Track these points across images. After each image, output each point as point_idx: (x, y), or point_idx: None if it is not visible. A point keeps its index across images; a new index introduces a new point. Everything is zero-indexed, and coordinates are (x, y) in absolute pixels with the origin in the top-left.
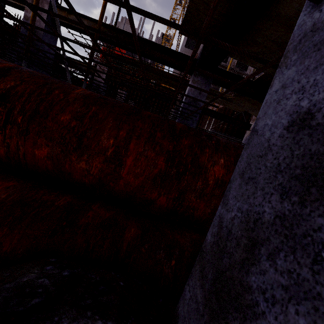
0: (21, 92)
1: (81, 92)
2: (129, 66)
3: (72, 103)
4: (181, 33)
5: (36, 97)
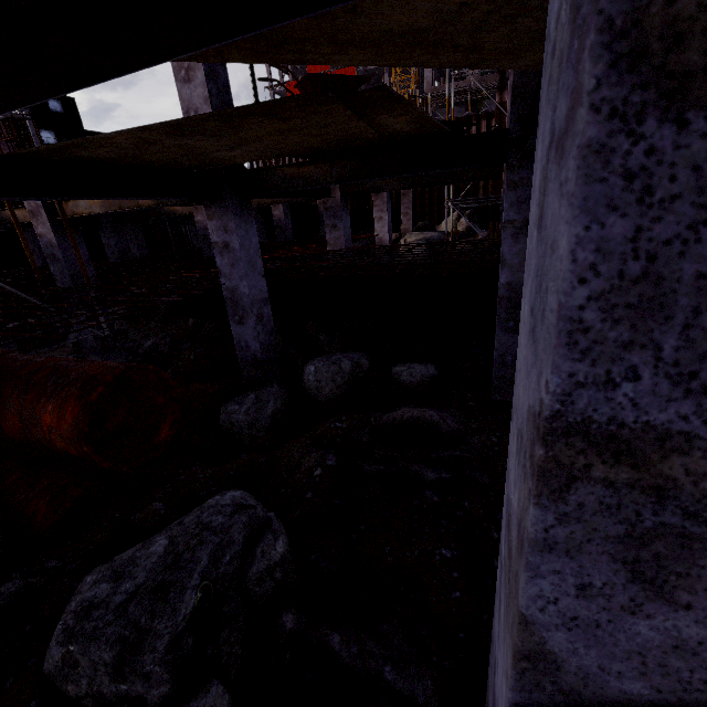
0: None
1: None
2: None
3: None
4: None
5: None
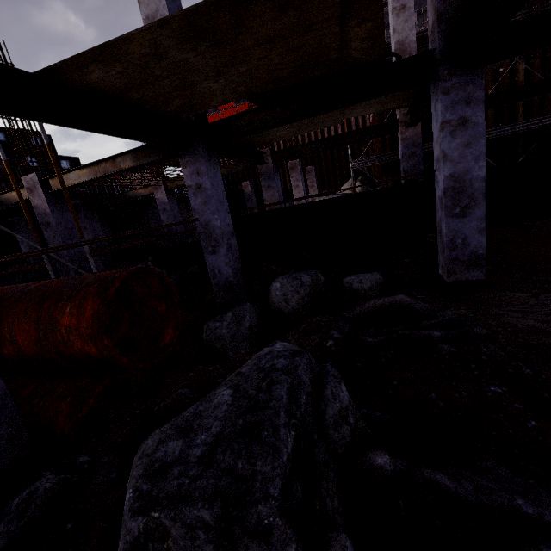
0: None
1: None
2: None
3: None
4: None
5: None
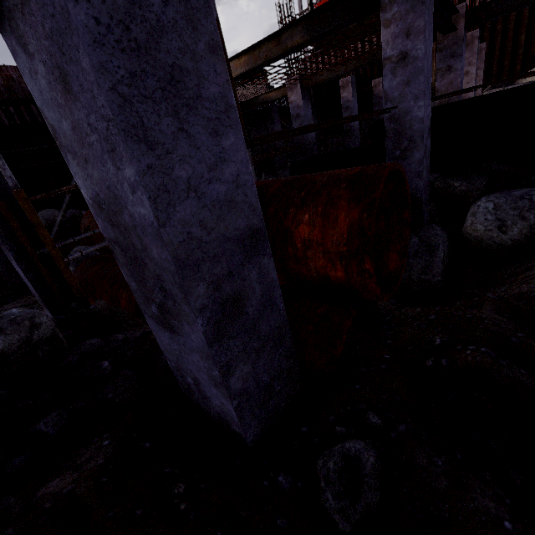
0: None
1: None
2: None
3: None
4: None
5: None
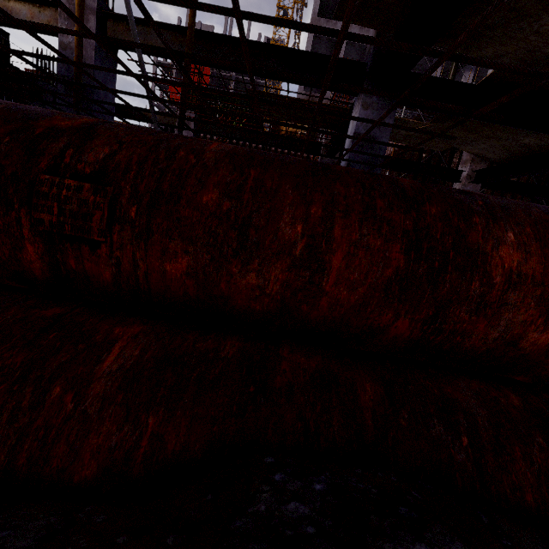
0: (125, 163)
1: (220, 148)
2: (223, 106)
3: (214, 169)
4: (338, 18)
5: (152, 168)
